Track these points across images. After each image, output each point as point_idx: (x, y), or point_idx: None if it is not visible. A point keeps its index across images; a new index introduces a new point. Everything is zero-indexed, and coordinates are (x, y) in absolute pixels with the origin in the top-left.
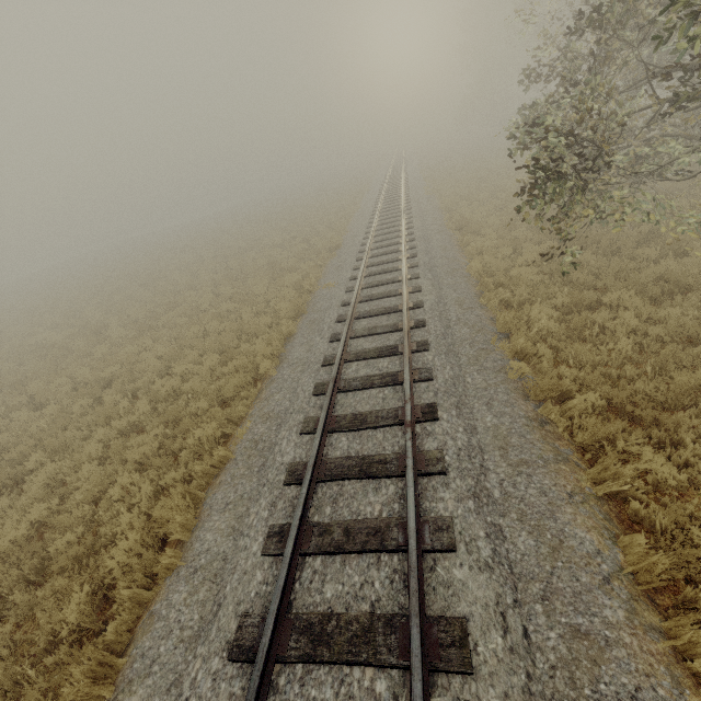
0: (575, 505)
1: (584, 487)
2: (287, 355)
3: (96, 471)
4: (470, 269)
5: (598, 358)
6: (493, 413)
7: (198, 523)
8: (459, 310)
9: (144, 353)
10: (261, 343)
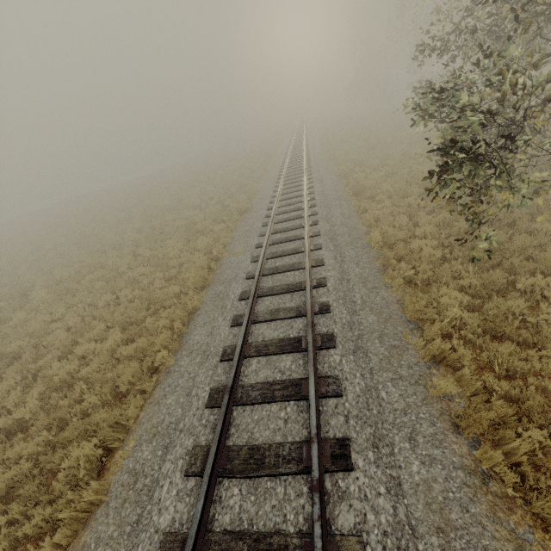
0: None
1: None
2: (188, 338)
3: None
4: (370, 240)
5: (528, 366)
6: (419, 457)
7: None
8: (363, 290)
9: (54, 323)
10: (165, 319)
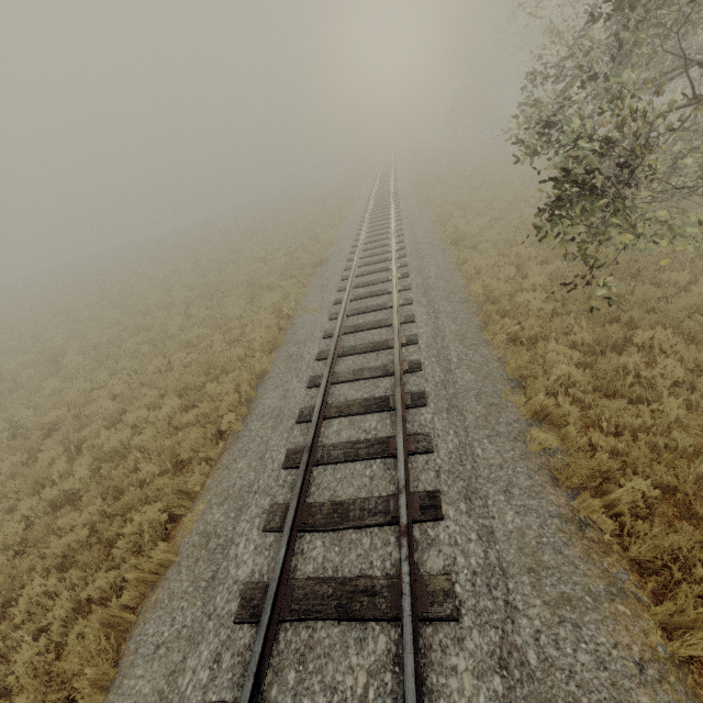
0: (651, 688)
1: (656, 646)
2: (257, 402)
3: (7, 569)
4: (469, 294)
5: (639, 421)
6: (514, 508)
7: (117, 675)
8: (460, 347)
9: (96, 391)
10: (229, 384)
